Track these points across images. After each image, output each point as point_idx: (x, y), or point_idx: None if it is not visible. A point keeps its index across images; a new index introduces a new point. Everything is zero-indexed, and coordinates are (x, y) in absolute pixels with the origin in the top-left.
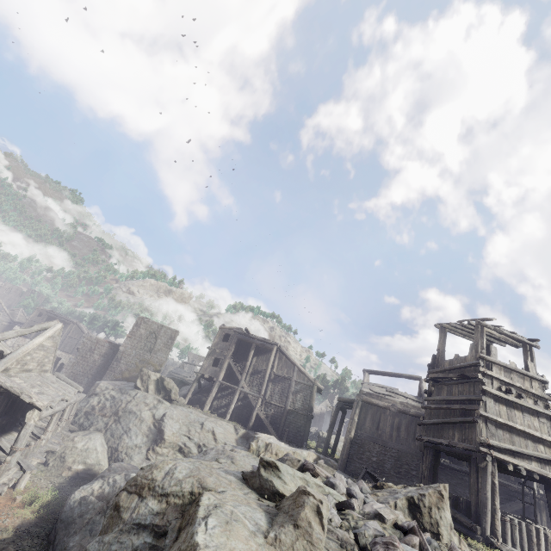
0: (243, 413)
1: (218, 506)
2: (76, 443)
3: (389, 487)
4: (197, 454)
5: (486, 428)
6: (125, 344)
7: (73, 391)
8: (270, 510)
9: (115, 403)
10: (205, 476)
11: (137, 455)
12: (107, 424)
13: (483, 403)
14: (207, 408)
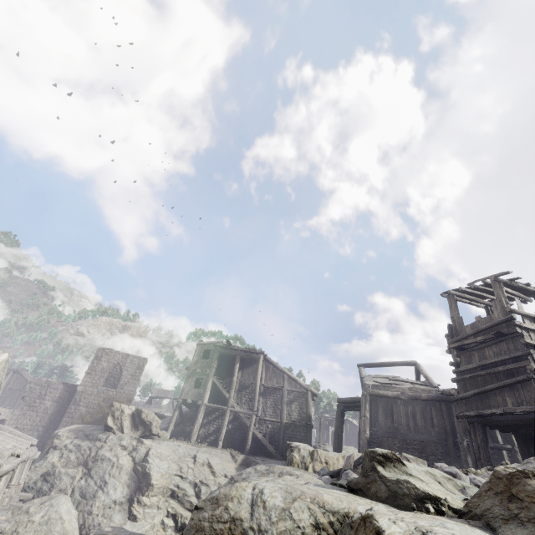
0: (235, 437)
1: (427, 532)
2: (31, 516)
3: (474, 473)
4: (194, 495)
5: None
6: (84, 383)
7: (25, 443)
8: (474, 522)
9: (81, 452)
10: (316, 494)
11: (118, 514)
12: (72, 481)
13: (530, 357)
14: (194, 438)
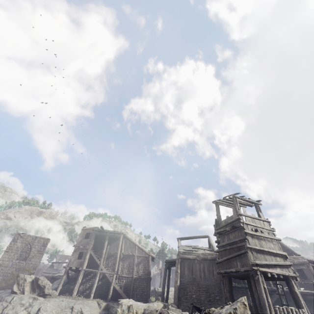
0: (103, 290)
1: None
2: None
3: (213, 311)
4: None
5: (252, 254)
6: (2, 258)
7: None
8: None
9: None
10: None
11: None
12: None
13: (247, 240)
14: (75, 294)
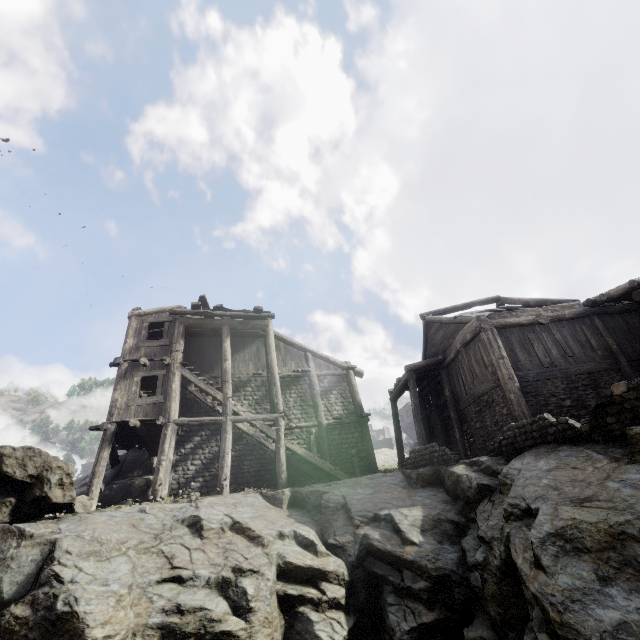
0: (243, 471)
1: None
2: None
3: None
4: (230, 611)
5: None
6: None
7: None
8: None
9: None
10: None
11: None
12: None
13: None
14: (163, 493)
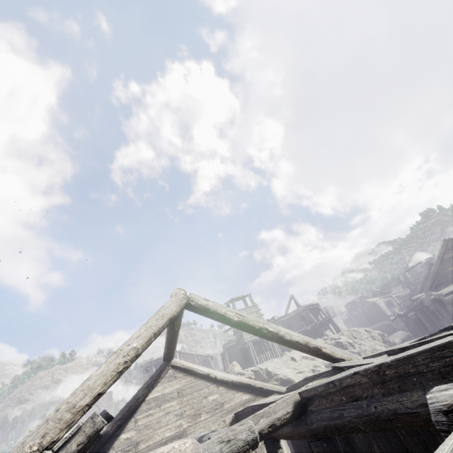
0: None
1: None
2: None
3: None
4: None
5: (245, 334)
6: None
7: None
8: None
9: None
10: None
11: None
12: None
13: None
14: None
